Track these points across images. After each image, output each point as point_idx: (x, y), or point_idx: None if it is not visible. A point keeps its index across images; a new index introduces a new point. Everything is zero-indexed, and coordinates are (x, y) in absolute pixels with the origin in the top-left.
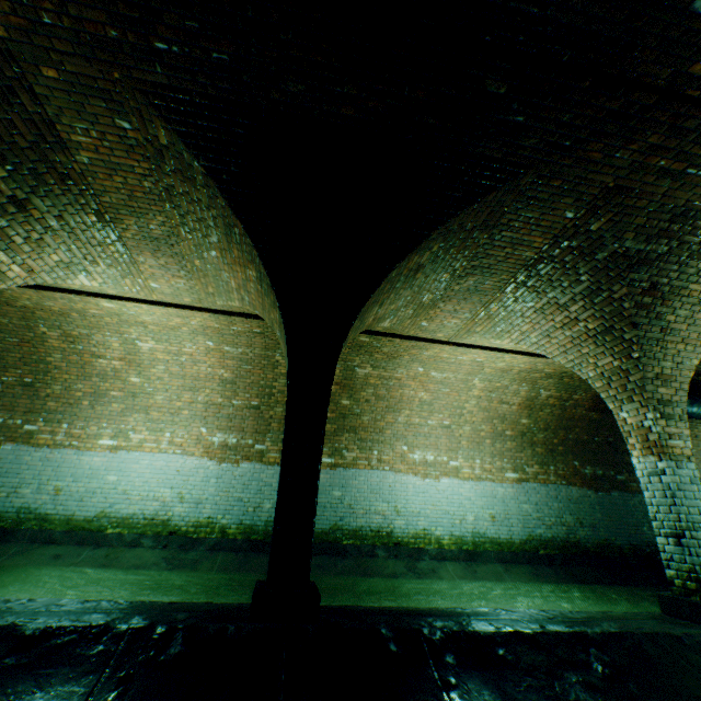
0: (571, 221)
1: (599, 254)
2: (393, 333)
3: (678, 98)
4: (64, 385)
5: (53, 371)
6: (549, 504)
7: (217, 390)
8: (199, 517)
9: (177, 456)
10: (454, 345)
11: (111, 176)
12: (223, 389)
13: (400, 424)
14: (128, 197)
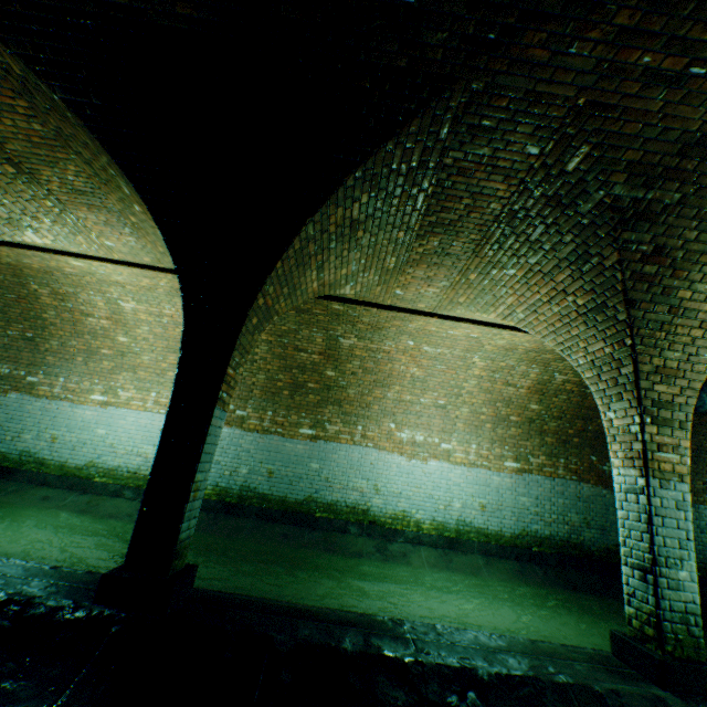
0: (538, 160)
1: (582, 206)
2: (369, 302)
3: None
4: (60, 341)
5: (50, 328)
6: (552, 499)
7: None
8: None
9: (161, 415)
10: (439, 318)
11: None
12: None
13: (389, 400)
14: (30, 144)
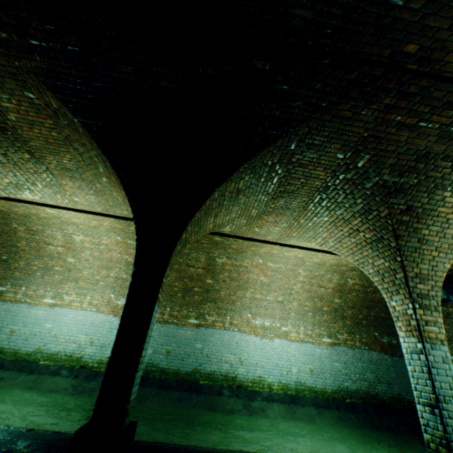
0: (342, 160)
1: (366, 184)
2: (237, 235)
3: (400, 70)
4: (26, 261)
5: (20, 252)
6: (354, 363)
7: (123, 269)
8: (102, 356)
9: (93, 312)
10: (280, 245)
11: (31, 129)
12: (127, 268)
13: (247, 298)
14: (46, 142)
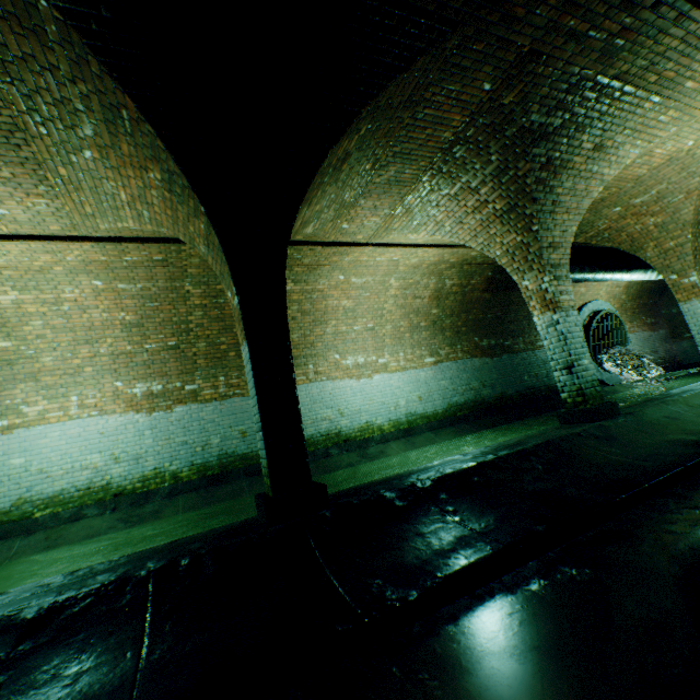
0: (487, 95)
1: (509, 131)
2: (314, 241)
3: None
4: None
5: None
6: (460, 376)
7: (122, 337)
8: (144, 472)
9: (95, 418)
10: (373, 246)
11: None
12: (130, 335)
13: (329, 335)
14: None
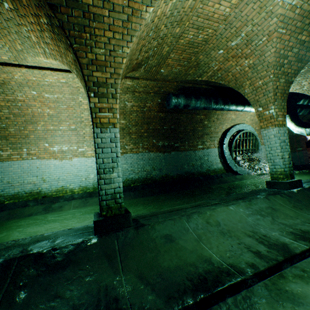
0: None
1: None
2: None
3: None
4: None
5: None
6: (138, 163)
7: None
8: None
9: None
10: (26, 68)
11: None
12: None
13: (40, 131)
14: None
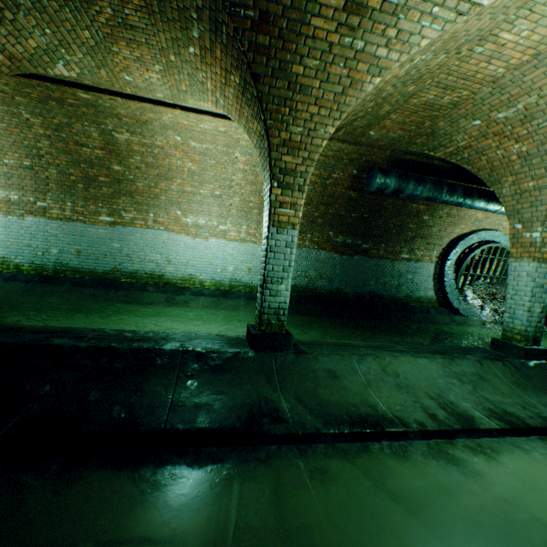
0: None
1: None
2: (112, 90)
3: None
4: None
5: None
6: (299, 262)
7: None
8: None
9: None
10: (181, 110)
11: None
12: None
13: (174, 192)
14: None
